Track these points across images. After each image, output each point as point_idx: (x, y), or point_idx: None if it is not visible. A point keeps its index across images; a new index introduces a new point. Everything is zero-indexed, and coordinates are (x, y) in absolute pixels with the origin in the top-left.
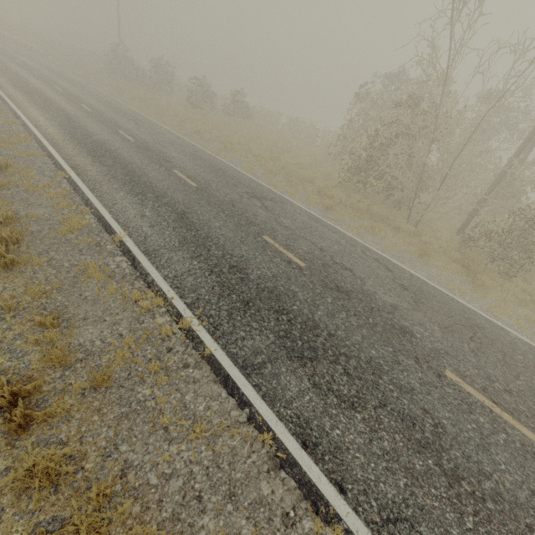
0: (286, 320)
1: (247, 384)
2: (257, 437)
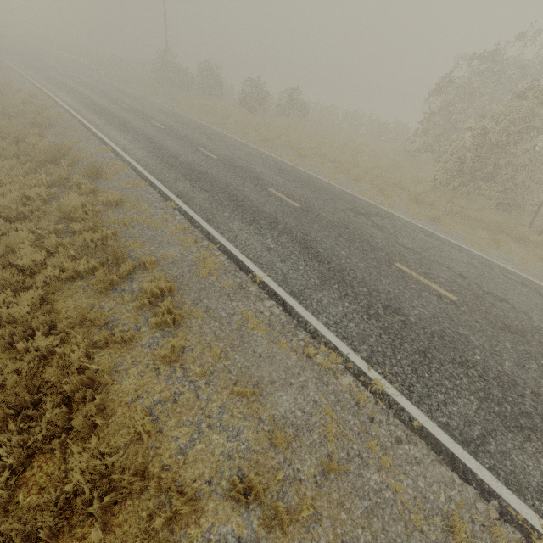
0: (477, 375)
1: (479, 466)
2: (522, 540)
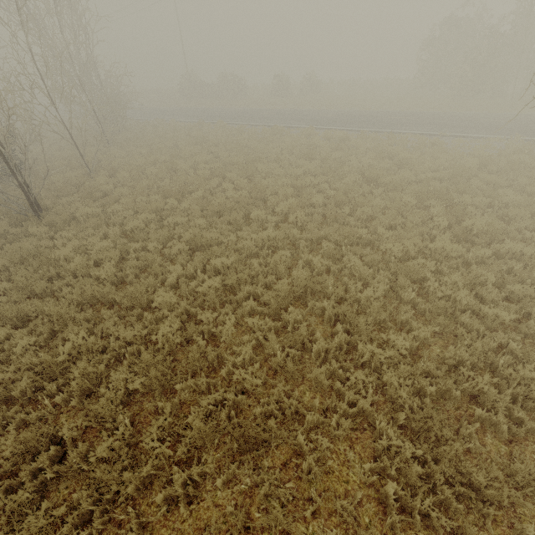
0: None
1: None
2: None
